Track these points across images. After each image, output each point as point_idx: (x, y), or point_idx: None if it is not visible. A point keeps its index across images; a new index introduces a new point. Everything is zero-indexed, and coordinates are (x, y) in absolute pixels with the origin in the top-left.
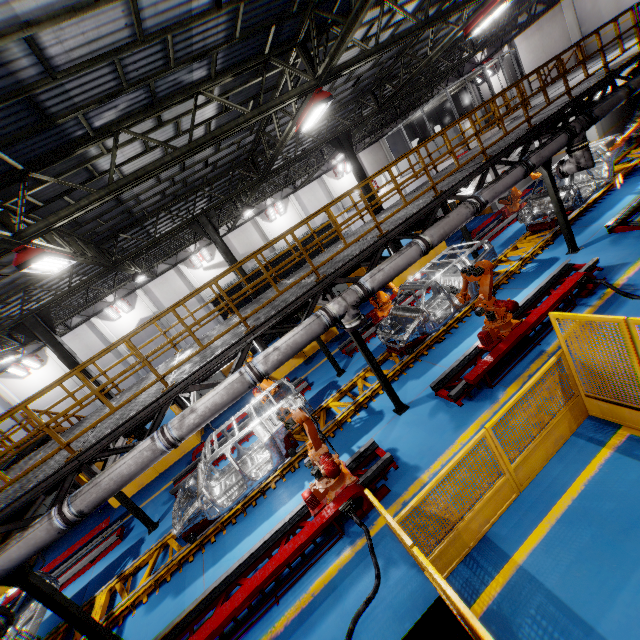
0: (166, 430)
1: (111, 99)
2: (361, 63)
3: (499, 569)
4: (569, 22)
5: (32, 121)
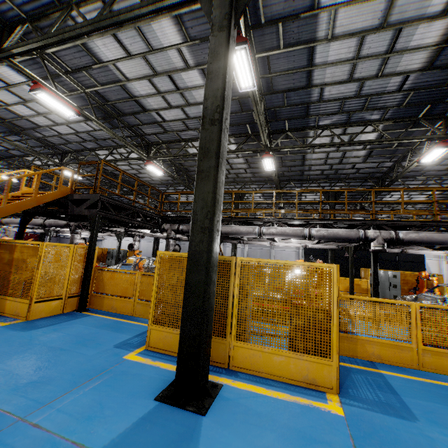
0: (262, 227)
1: (332, 115)
2: None
3: (366, 367)
4: None
5: (302, 114)
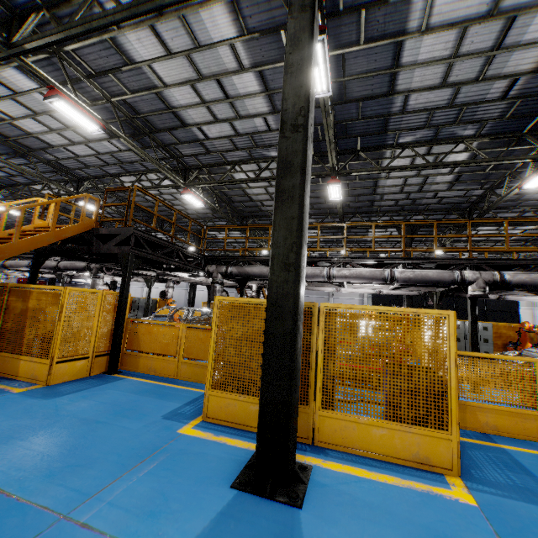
0: (332, 268)
1: (416, 130)
2: None
3: (481, 440)
4: None
5: (379, 129)
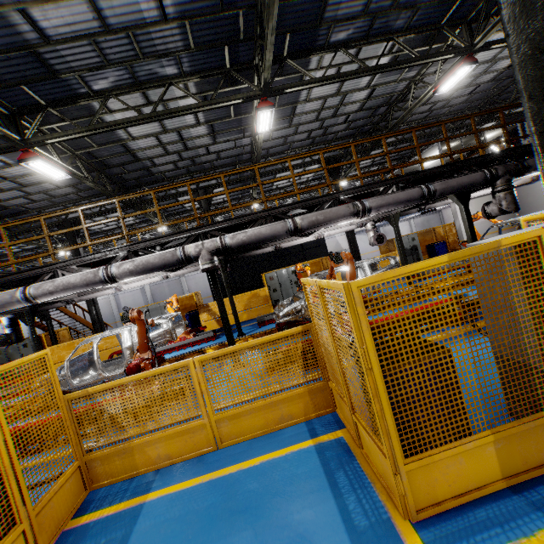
0: (29, 286)
1: (98, 70)
2: (304, 86)
3: (132, 498)
4: None
5: (44, 72)
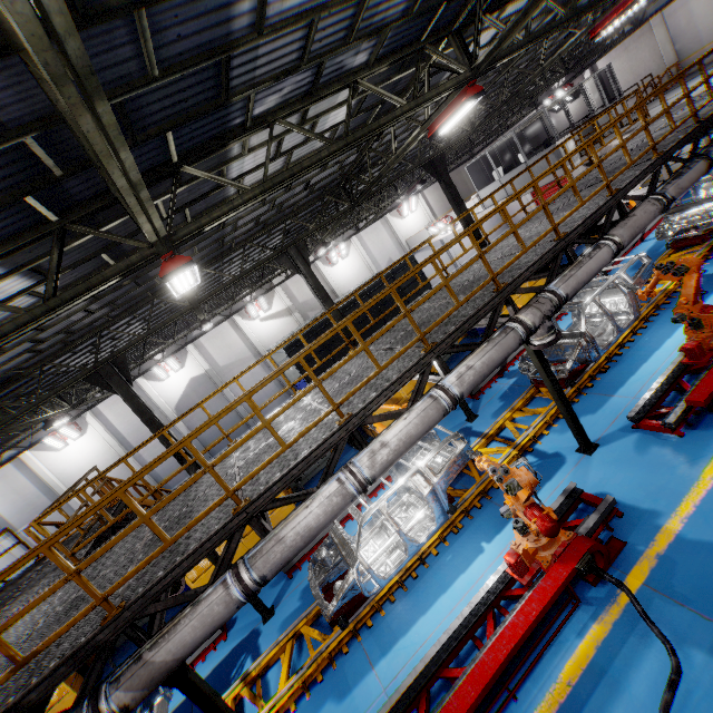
0: (355, 470)
1: (286, 77)
2: (514, 54)
3: None
4: (660, 40)
5: (210, 96)
